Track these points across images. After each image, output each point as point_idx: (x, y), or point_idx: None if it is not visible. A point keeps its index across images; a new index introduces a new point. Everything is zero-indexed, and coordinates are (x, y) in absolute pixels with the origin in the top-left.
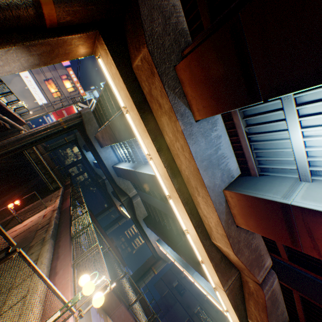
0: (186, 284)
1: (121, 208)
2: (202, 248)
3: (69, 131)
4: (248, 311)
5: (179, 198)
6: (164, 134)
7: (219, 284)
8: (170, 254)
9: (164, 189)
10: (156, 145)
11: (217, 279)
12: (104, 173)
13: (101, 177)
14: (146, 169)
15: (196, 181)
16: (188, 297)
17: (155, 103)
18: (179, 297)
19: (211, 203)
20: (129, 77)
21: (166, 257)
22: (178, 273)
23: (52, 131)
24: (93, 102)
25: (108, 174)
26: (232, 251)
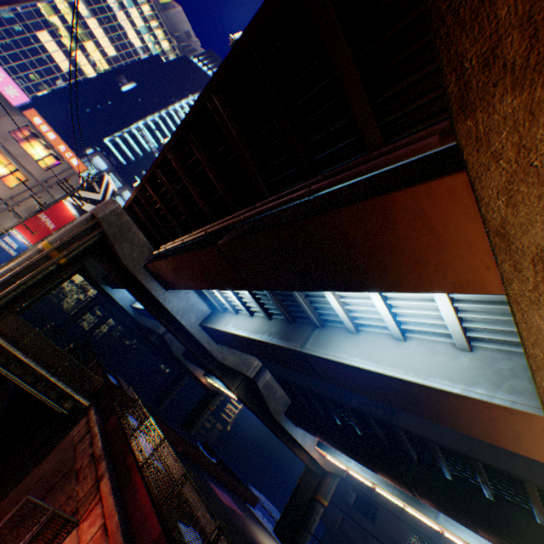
0: (374, 495)
1: (208, 379)
2: None
3: (74, 268)
4: None
5: None
6: None
7: None
8: (362, 473)
9: None
10: None
11: None
12: (181, 342)
13: (156, 331)
14: (349, 349)
15: None
16: (386, 520)
17: None
18: (369, 524)
19: None
20: None
21: (338, 467)
22: (350, 477)
23: (28, 281)
24: (108, 182)
25: (193, 342)
26: None
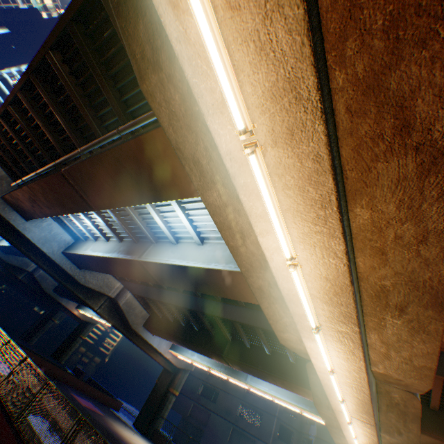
0: (217, 383)
1: (81, 311)
2: (361, 389)
3: None
4: (384, 424)
5: (357, 333)
6: (357, 203)
7: (368, 419)
8: (202, 361)
9: (311, 320)
10: (345, 237)
11: (368, 416)
12: (44, 270)
13: (24, 269)
14: (170, 254)
15: (415, 297)
16: (224, 399)
17: (379, 118)
18: (212, 405)
19: (437, 329)
20: (311, 6)
21: (188, 364)
22: (201, 374)
23: None
24: None
25: (56, 269)
26: (427, 384)
